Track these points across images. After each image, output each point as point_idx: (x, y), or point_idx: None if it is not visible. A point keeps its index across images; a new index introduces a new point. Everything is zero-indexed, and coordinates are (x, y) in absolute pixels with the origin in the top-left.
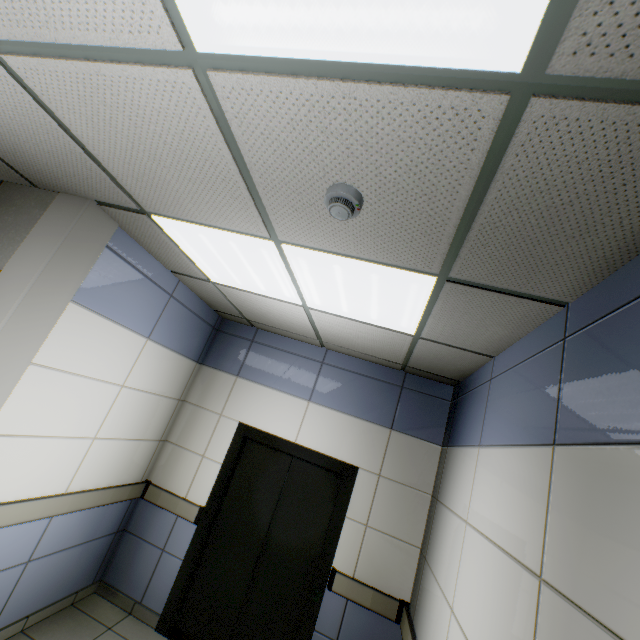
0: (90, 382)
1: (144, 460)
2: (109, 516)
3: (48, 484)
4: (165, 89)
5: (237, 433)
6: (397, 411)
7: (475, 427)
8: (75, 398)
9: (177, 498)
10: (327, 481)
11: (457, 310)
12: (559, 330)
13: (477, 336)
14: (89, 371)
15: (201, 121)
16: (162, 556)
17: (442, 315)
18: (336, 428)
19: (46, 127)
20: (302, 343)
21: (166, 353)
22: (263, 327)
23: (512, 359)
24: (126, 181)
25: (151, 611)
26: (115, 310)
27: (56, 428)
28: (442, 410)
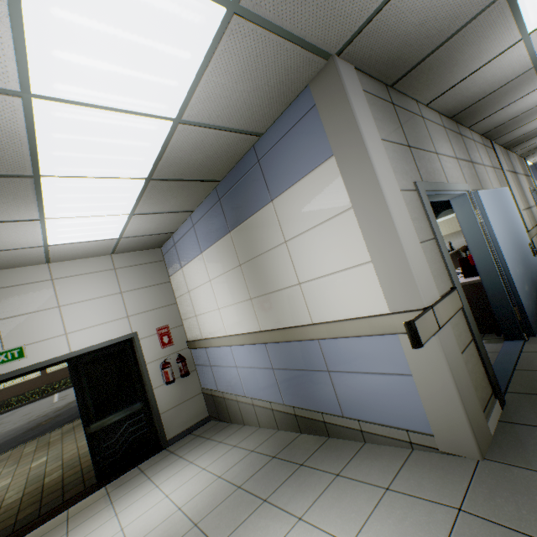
0: None
1: None
2: None
3: None
4: None
5: None
6: None
7: None
8: None
9: None
10: None
11: None
12: (533, 168)
13: None
14: None
15: None
16: None
17: None
18: None
19: None
20: None
21: None
22: None
23: None
24: None
25: None
26: None
27: None
28: None
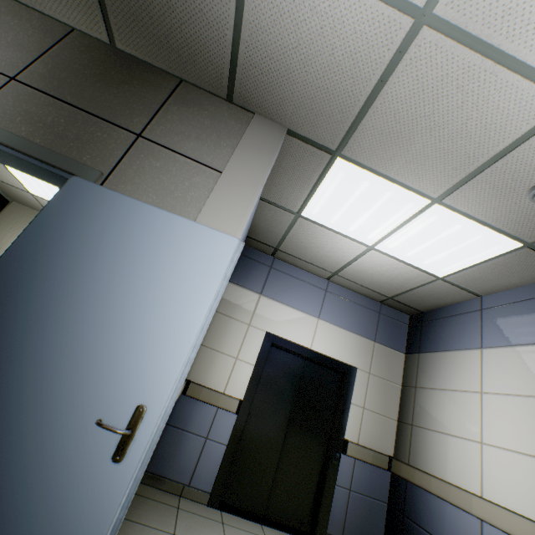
0: None
1: None
2: None
3: None
4: (528, 101)
5: (266, 340)
6: (377, 329)
7: (467, 338)
8: None
9: (218, 393)
10: (331, 378)
11: (505, 265)
12: None
13: (491, 282)
14: None
15: (520, 124)
16: (206, 443)
17: (488, 267)
18: (339, 339)
19: (360, 74)
20: (310, 274)
21: None
22: (284, 257)
23: (512, 297)
24: (366, 130)
25: (200, 491)
26: None
27: None
28: (404, 330)
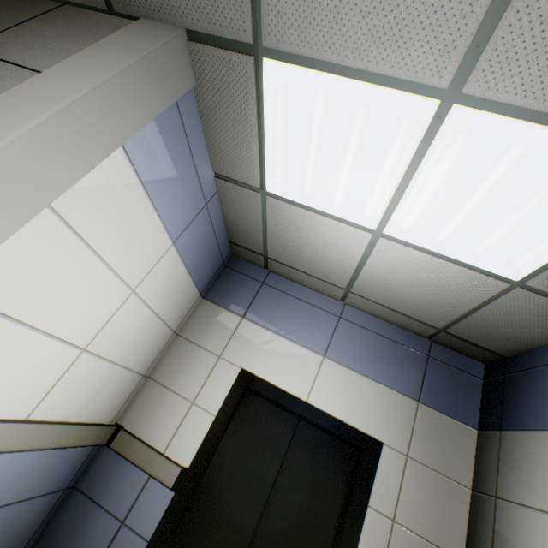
0: (104, 269)
1: (122, 396)
2: (64, 465)
3: (8, 401)
4: None
5: (238, 380)
6: (424, 382)
7: None
8: (82, 284)
9: (153, 452)
10: (340, 455)
11: None
12: None
13: None
14: (108, 254)
15: None
16: (120, 531)
17: None
18: (355, 391)
19: None
20: (317, 293)
21: (181, 270)
22: (279, 269)
23: None
24: None
25: None
26: (157, 189)
27: (46, 318)
28: (474, 388)
